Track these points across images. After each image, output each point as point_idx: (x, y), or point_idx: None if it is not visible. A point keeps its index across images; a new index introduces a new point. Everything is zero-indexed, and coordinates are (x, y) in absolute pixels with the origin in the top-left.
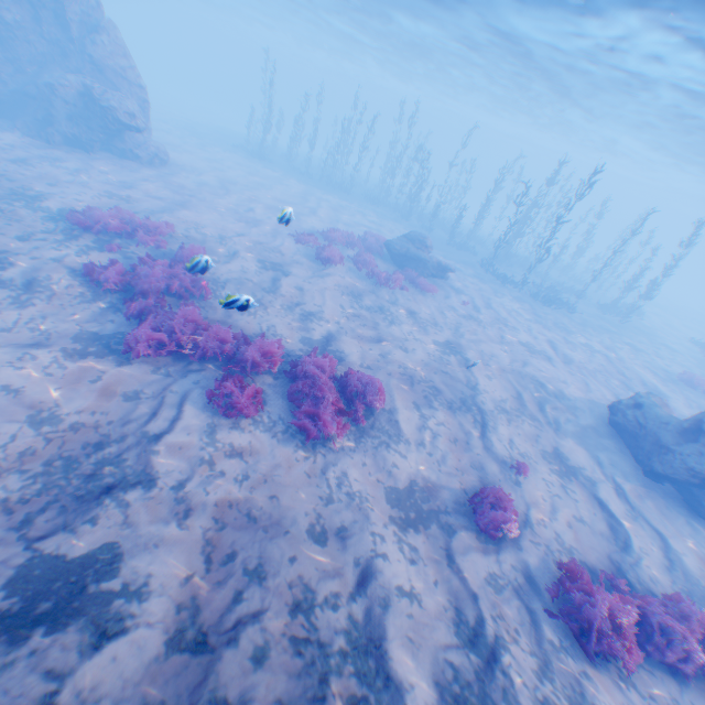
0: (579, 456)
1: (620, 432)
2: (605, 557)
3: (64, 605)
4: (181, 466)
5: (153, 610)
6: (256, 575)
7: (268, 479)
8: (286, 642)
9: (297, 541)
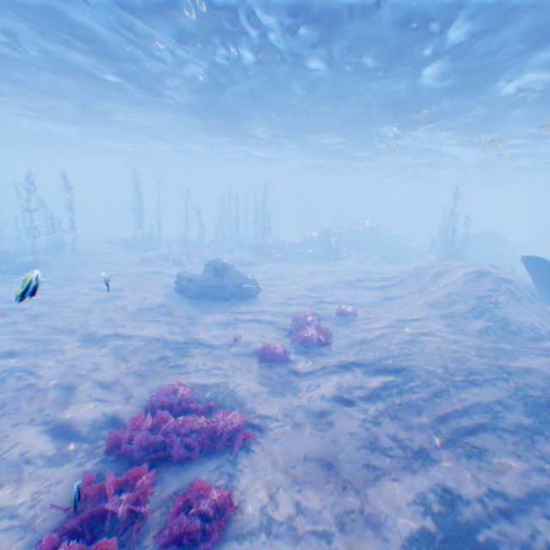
0: (219, 315)
1: (199, 295)
2: (279, 328)
3: (459, 539)
4: (306, 546)
5: (425, 483)
6: (371, 445)
7: (292, 464)
8: (395, 420)
9: (336, 433)
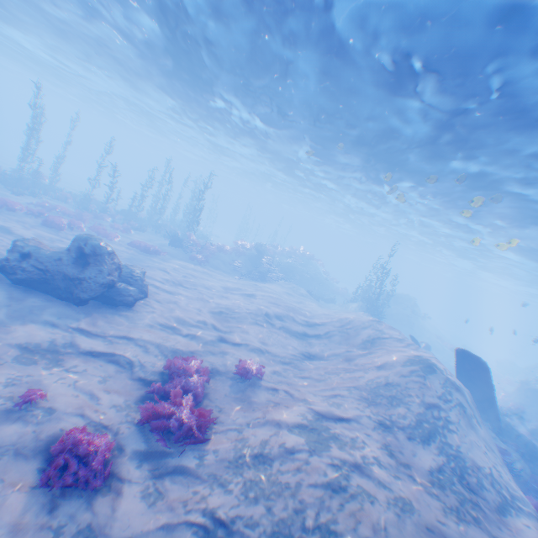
0: (43, 332)
1: (36, 285)
2: (138, 382)
3: None
4: None
5: None
6: None
7: None
8: None
9: None
